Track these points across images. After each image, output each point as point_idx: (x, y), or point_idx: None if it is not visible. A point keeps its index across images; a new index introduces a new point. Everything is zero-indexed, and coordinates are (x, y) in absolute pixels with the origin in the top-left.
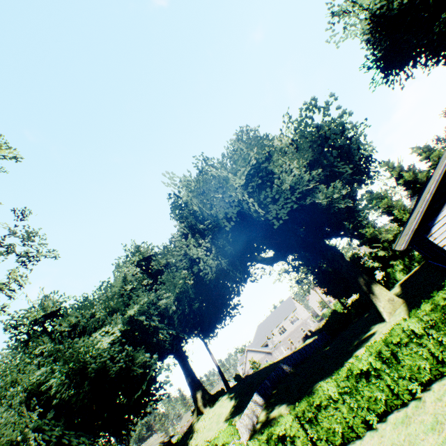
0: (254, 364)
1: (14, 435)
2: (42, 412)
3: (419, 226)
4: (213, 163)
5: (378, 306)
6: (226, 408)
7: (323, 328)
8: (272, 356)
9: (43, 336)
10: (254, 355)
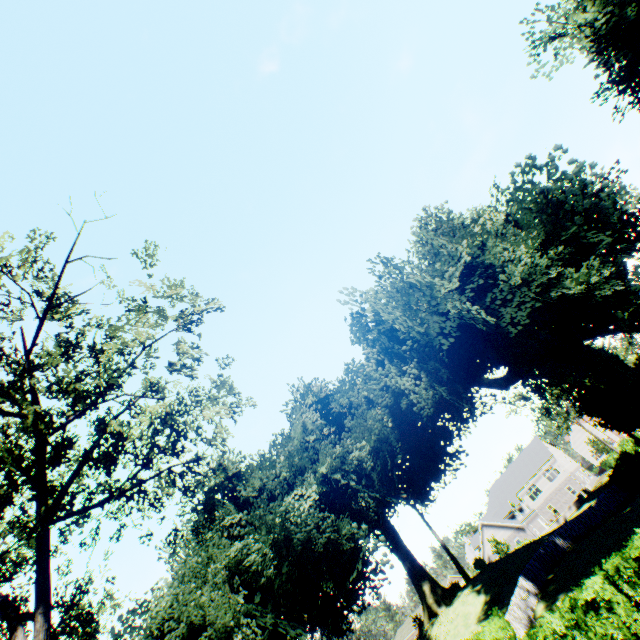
0: (497, 545)
1: (227, 618)
2: (245, 595)
3: None
4: (395, 264)
5: None
6: (474, 605)
7: (611, 480)
8: (526, 533)
9: (228, 504)
10: (495, 532)
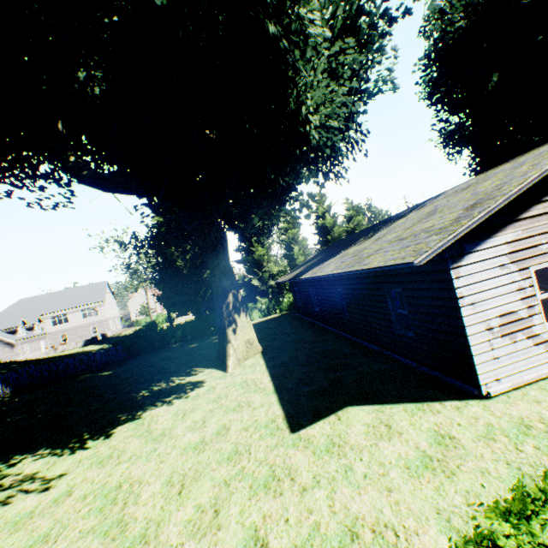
0: None
1: None
2: None
3: (453, 241)
4: None
5: (231, 345)
6: None
7: (123, 341)
8: (14, 351)
9: None
10: None
